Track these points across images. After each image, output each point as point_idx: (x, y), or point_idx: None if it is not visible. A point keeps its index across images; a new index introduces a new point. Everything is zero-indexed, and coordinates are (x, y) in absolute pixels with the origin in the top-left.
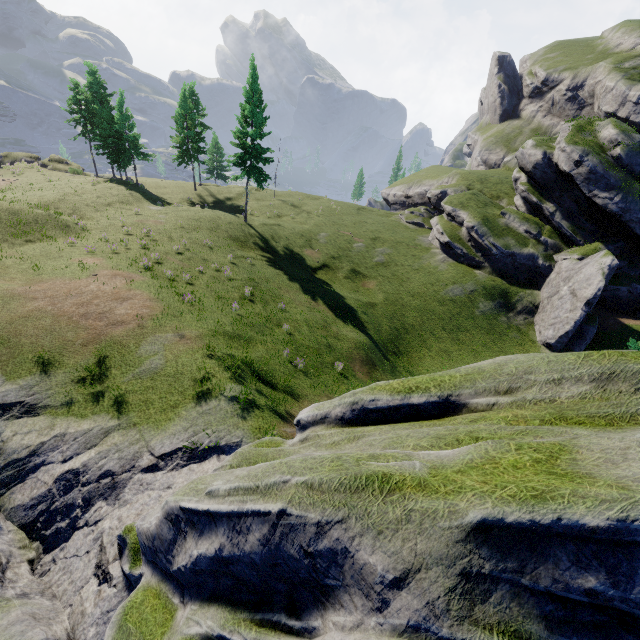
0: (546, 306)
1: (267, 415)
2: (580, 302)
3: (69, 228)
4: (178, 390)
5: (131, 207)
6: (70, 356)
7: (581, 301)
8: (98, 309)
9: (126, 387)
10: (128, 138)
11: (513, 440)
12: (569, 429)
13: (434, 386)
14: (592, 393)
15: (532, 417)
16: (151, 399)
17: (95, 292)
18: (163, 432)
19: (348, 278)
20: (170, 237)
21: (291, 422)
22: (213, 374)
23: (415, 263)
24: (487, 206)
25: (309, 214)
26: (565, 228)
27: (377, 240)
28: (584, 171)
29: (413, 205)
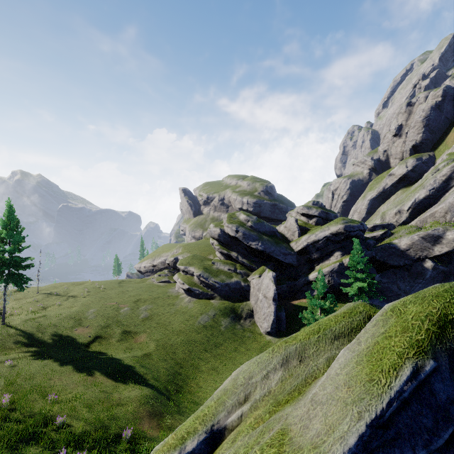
0: (257, 308)
1: None
2: (270, 300)
3: None
4: None
5: None
6: None
7: (270, 299)
8: None
9: None
10: None
11: (259, 443)
12: (283, 411)
13: (200, 423)
14: (284, 375)
15: (264, 413)
16: None
17: None
18: None
19: (121, 340)
20: None
21: None
22: None
23: (171, 309)
24: (203, 261)
25: (76, 298)
26: (246, 262)
27: (139, 301)
28: (241, 234)
29: (159, 270)
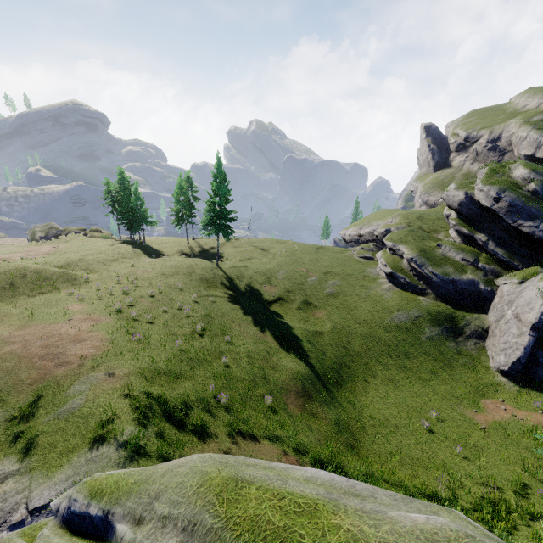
0: (495, 330)
1: (151, 463)
2: (525, 326)
3: (75, 281)
4: (82, 432)
5: (130, 261)
6: (15, 395)
7: (526, 325)
8: (56, 350)
9: (43, 428)
10: (139, 212)
11: None
12: None
13: (109, 493)
14: None
15: None
16: (56, 441)
17: (62, 335)
18: (48, 480)
19: (300, 309)
20: (150, 283)
21: None
22: (119, 415)
23: (362, 292)
24: (424, 239)
25: (274, 255)
26: (500, 254)
27: (329, 274)
28: (504, 205)
29: (365, 242)
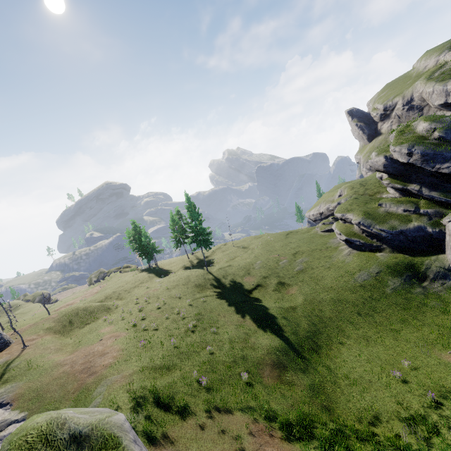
0: None
1: None
2: None
3: (109, 309)
4: None
5: (146, 284)
6: (64, 402)
7: None
8: (89, 365)
9: None
10: (149, 246)
11: None
12: None
13: None
14: None
15: None
16: None
17: (94, 352)
18: None
19: (275, 290)
20: (158, 298)
21: (160, 444)
22: (121, 406)
23: (326, 262)
24: (367, 203)
25: (252, 250)
26: (437, 197)
27: (297, 253)
28: (417, 157)
29: (327, 217)
